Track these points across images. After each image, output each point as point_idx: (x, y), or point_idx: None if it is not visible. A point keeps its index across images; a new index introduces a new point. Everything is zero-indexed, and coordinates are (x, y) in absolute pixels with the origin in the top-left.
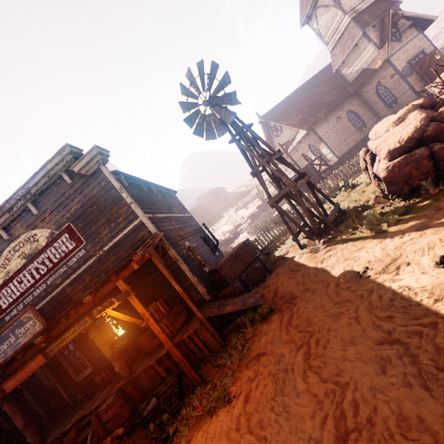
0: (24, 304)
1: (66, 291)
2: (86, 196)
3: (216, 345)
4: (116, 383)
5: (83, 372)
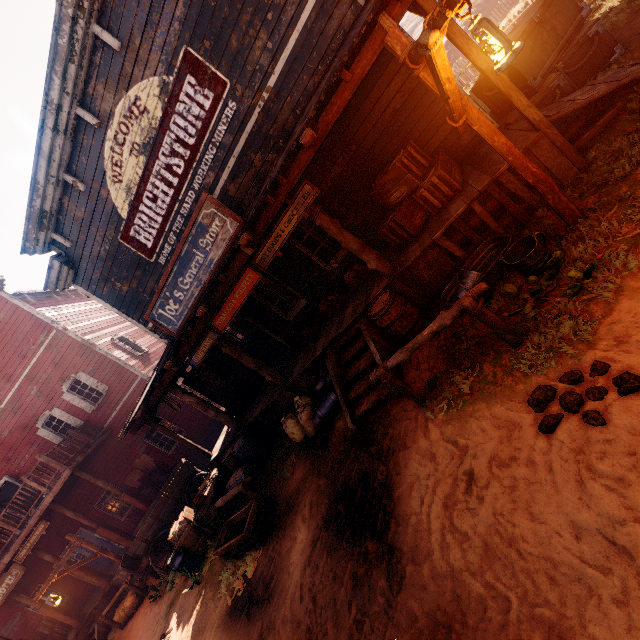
0: (176, 234)
1: (229, 194)
2: None
3: (567, 172)
4: (367, 293)
5: (294, 308)
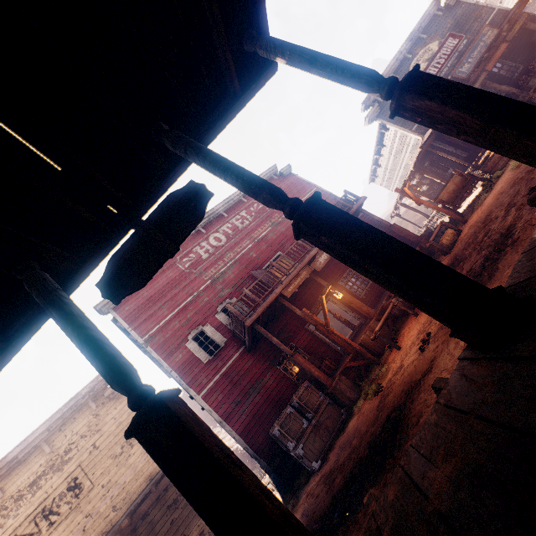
0: None
1: None
2: (454, 17)
3: None
4: None
5: None
